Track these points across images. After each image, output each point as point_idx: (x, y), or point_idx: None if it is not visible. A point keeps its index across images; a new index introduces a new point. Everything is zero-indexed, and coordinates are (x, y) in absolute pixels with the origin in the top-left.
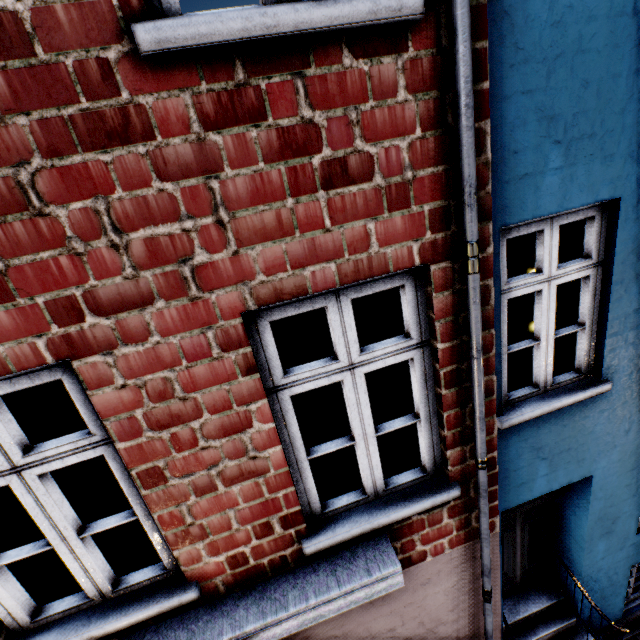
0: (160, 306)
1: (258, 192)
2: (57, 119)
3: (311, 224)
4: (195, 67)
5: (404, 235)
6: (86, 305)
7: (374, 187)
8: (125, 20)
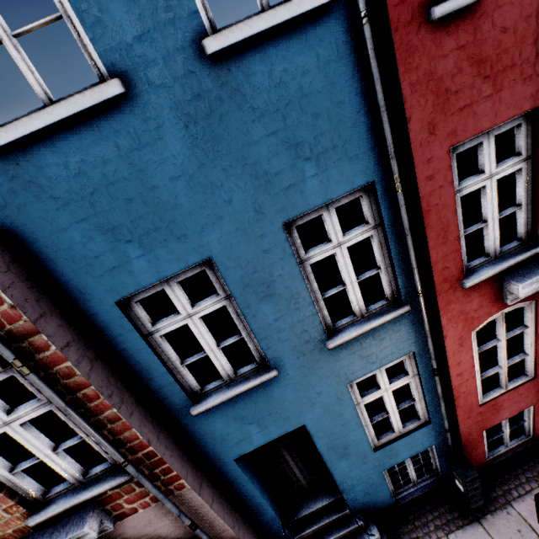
0: None
1: None
2: None
3: None
4: None
5: None
6: None
7: None
8: None
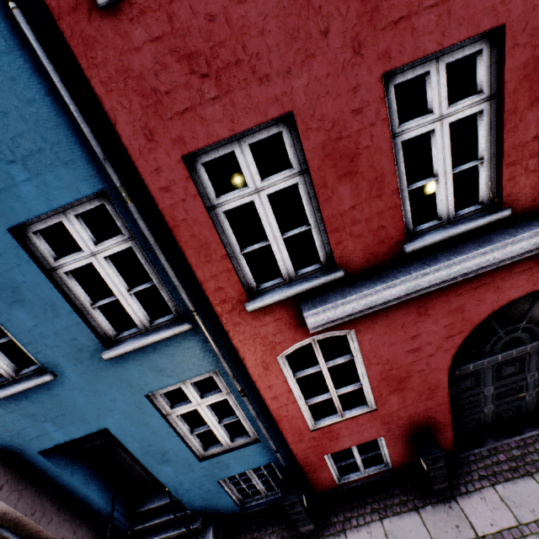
0: None
1: None
2: None
3: None
4: None
5: None
6: None
7: None
8: None
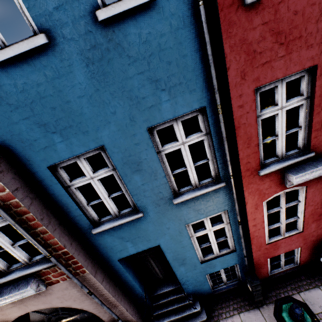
0: None
1: None
2: None
3: None
4: None
5: None
6: None
7: None
8: None
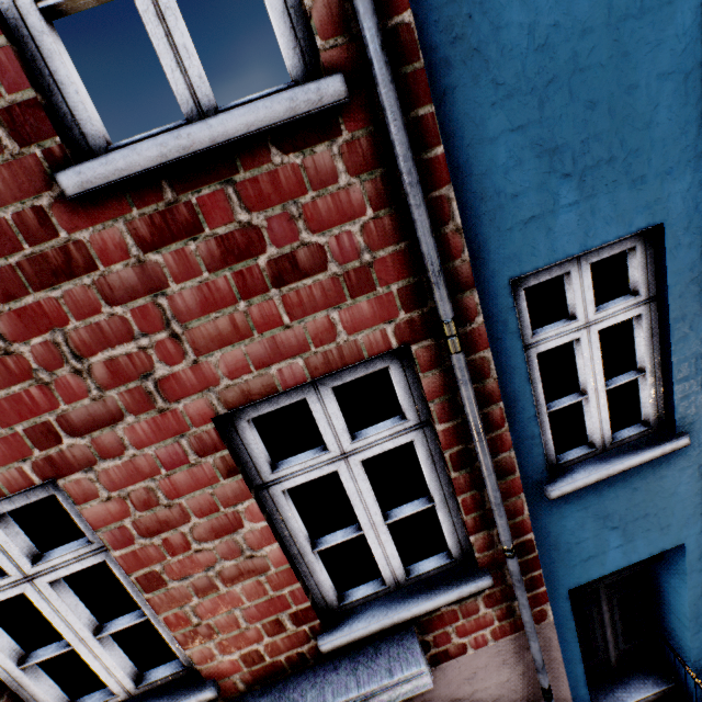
0: (130, 421)
1: (207, 301)
2: (7, 267)
3: (269, 323)
4: (124, 196)
5: (374, 319)
6: (61, 428)
7: (330, 276)
8: (51, 168)
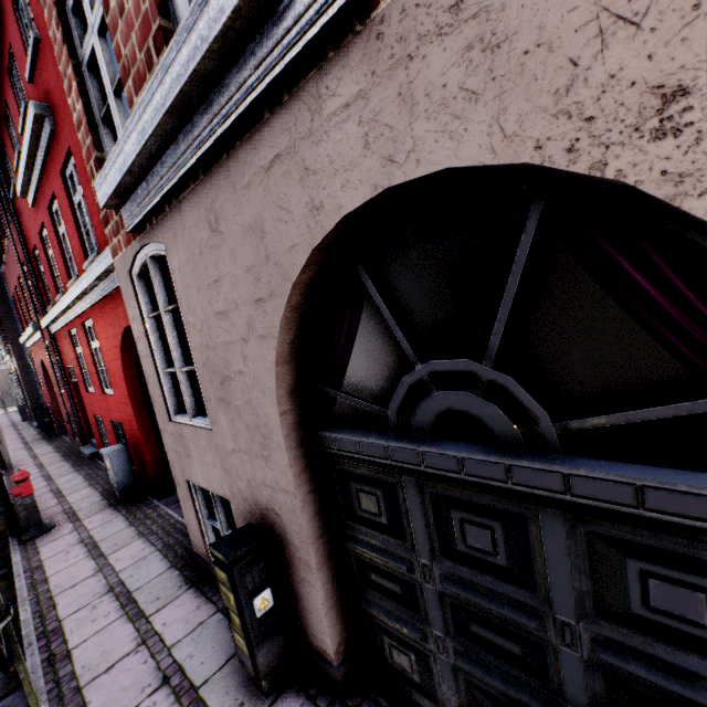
0: None
1: None
2: None
3: None
4: None
5: None
6: None
7: None
8: None
